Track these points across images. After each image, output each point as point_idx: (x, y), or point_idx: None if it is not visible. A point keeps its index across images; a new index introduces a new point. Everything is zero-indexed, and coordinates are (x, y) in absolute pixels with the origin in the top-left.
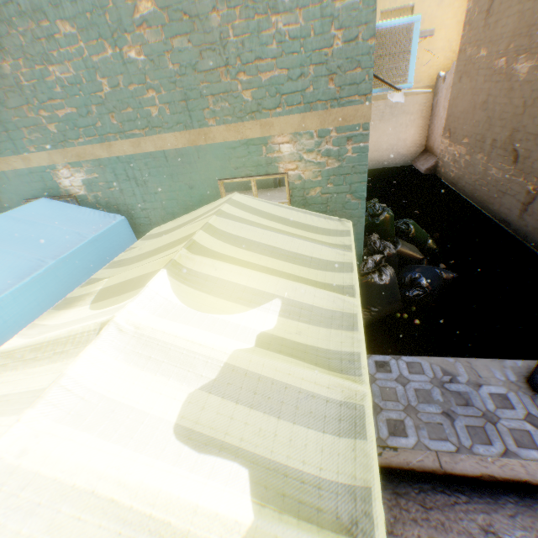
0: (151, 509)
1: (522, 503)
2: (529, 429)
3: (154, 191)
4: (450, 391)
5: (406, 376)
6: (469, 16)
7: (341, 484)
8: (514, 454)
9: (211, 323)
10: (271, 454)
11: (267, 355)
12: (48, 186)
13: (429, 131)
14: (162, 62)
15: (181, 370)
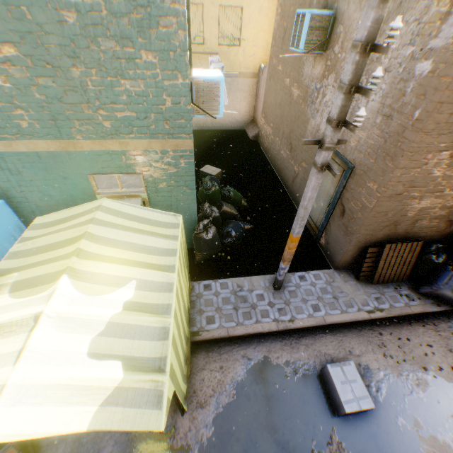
0: (84, 383)
1: (260, 341)
2: (268, 309)
3: (30, 179)
4: (239, 296)
5: (219, 291)
6: (275, 34)
7: (157, 357)
8: (260, 321)
9: (98, 301)
10: (131, 354)
11: (128, 313)
12: None
13: (255, 107)
14: (30, 91)
15: (86, 329)
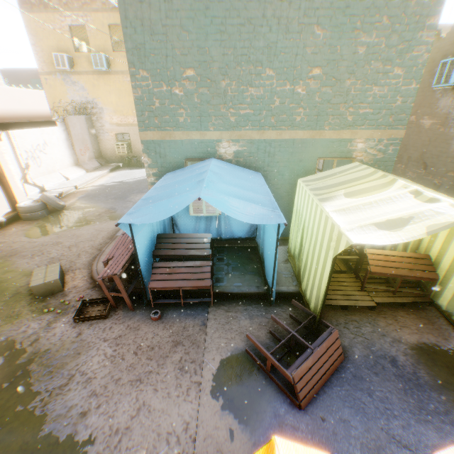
0: None
1: None
2: None
3: (277, 161)
4: None
5: None
6: None
7: None
8: None
9: None
10: None
11: None
12: (207, 151)
13: None
14: (313, 96)
15: None
